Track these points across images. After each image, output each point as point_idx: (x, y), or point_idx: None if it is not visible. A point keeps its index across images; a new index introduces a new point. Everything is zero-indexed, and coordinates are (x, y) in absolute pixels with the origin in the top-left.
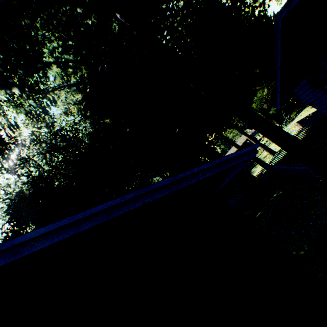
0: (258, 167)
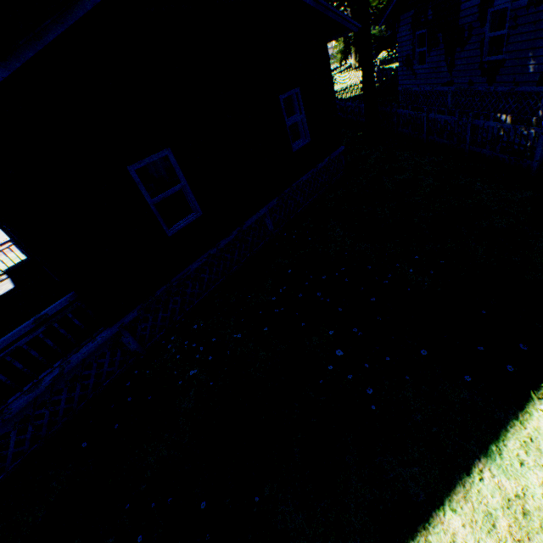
0: None
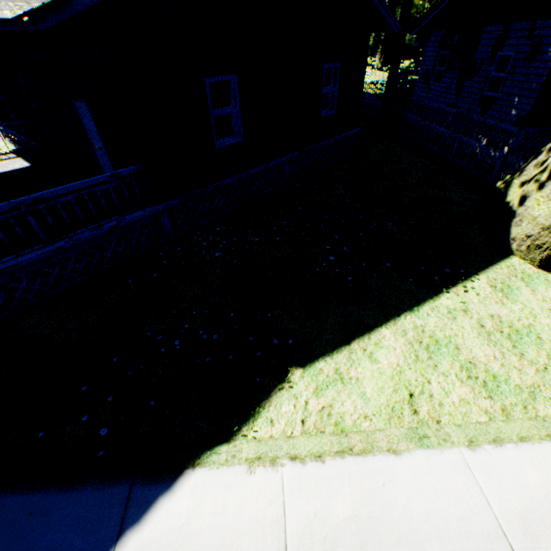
0: None
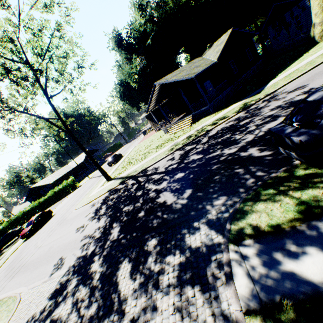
0: None
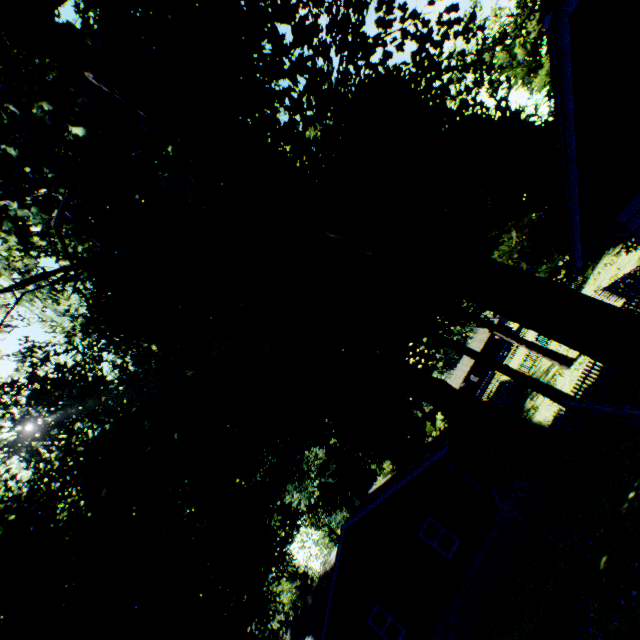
0: (541, 398)
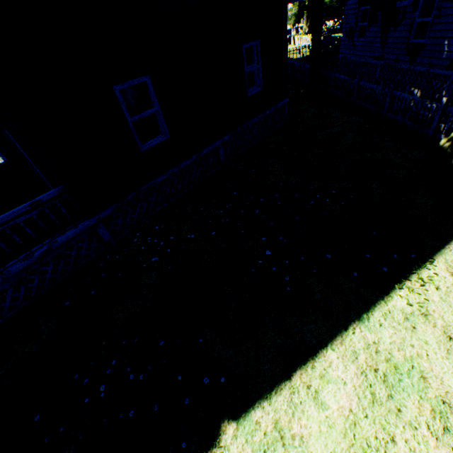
0: None
